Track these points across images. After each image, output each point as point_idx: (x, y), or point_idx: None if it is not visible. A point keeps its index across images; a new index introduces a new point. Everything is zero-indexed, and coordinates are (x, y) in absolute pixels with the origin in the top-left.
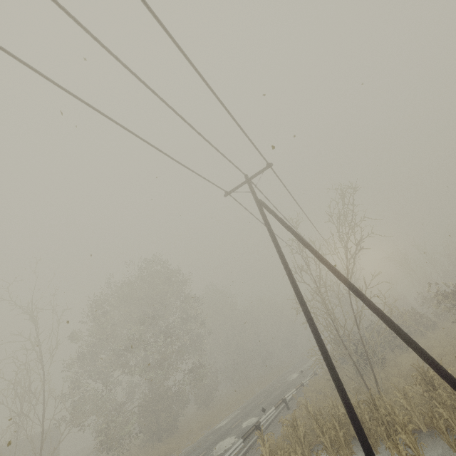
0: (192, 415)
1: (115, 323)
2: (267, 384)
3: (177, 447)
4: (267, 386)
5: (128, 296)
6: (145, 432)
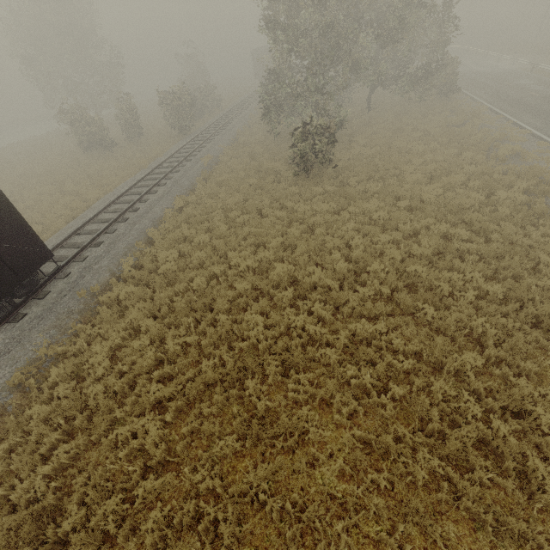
0: None
1: None
2: None
3: None
4: None
5: None
6: None
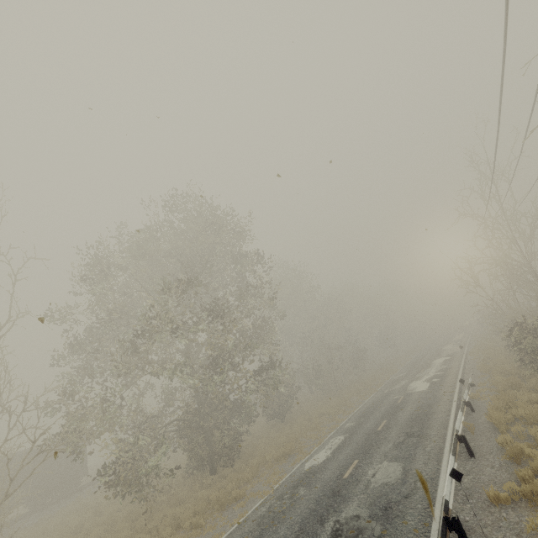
0: (260, 429)
1: (125, 292)
2: (370, 393)
3: (240, 494)
4: (374, 397)
5: (147, 250)
6: (190, 458)
